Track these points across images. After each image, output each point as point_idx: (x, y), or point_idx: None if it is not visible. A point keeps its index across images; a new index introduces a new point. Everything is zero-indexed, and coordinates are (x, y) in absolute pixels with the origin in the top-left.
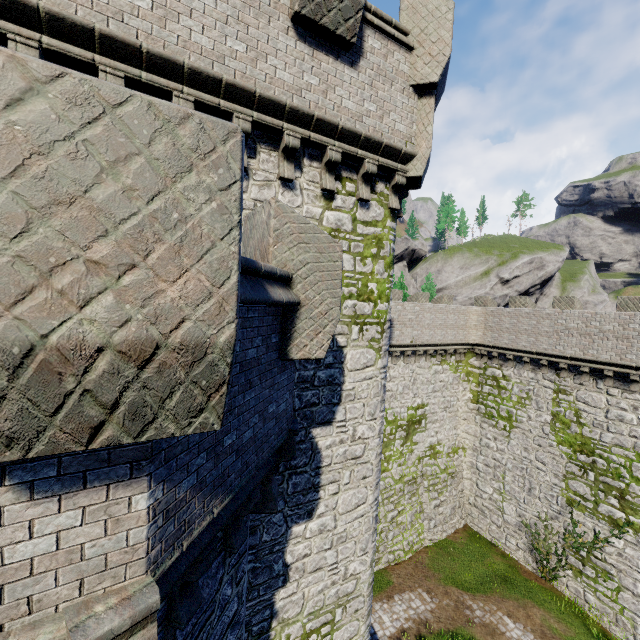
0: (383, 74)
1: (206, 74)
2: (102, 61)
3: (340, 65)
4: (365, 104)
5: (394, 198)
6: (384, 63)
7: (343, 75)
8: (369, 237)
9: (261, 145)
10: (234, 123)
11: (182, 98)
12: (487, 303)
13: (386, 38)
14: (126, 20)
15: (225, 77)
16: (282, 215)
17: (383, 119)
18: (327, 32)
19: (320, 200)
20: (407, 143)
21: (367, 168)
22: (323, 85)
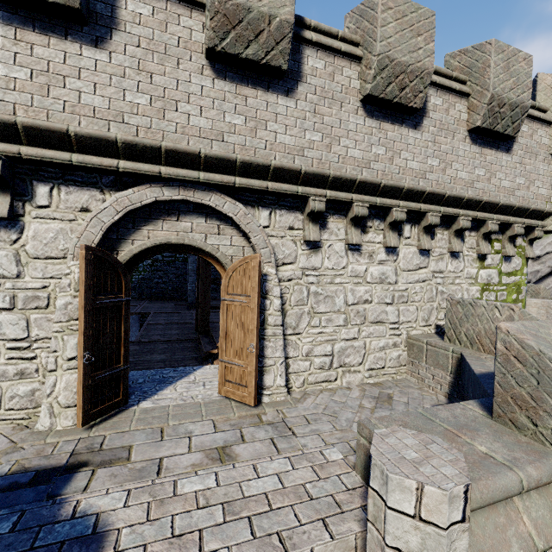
0: (529, 151)
1: (416, 190)
2: (356, 198)
3: (499, 154)
4: (516, 180)
5: (529, 248)
6: (530, 141)
7: (501, 161)
8: (510, 285)
9: (437, 228)
10: (429, 220)
11: (399, 211)
12: (539, 292)
13: (531, 120)
14: (371, 166)
15: (428, 189)
16: (522, 318)
17: (529, 188)
18: (496, 134)
19: (476, 262)
20: (547, 203)
21: (516, 231)
22: (487, 173)
